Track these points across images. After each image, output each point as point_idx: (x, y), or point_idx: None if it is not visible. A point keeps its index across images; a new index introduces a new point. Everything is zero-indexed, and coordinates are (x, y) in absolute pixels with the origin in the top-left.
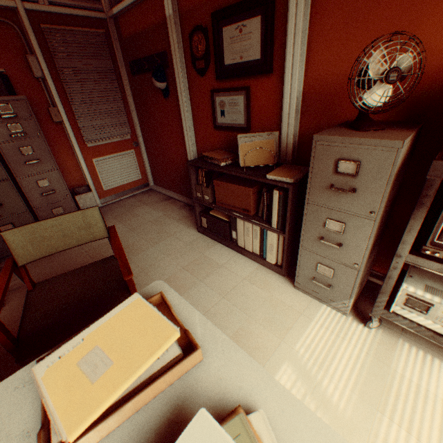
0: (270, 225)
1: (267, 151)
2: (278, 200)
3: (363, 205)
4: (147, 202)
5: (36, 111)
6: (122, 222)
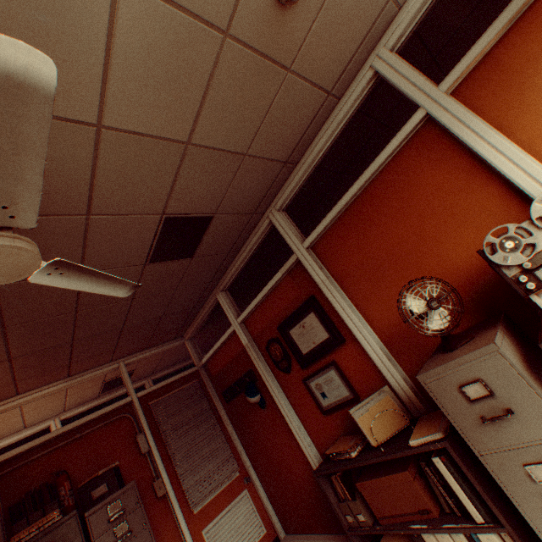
0: (473, 520)
1: (389, 411)
2: (447, 469)
3: (538, 422)
4: None
5: (140, 493)
6: None
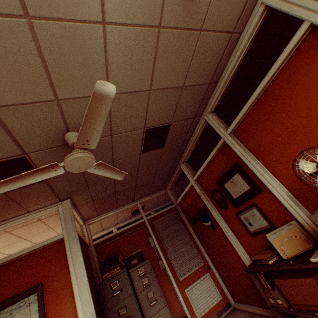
0: None
1: (296, 237)
2: None
3: None
4: None
5: (152, 265)
6: None
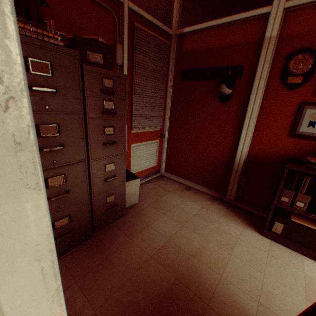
0: None
1: None
2: None
3: None
4: (170, 189)
5: None
6: (164, 213)
